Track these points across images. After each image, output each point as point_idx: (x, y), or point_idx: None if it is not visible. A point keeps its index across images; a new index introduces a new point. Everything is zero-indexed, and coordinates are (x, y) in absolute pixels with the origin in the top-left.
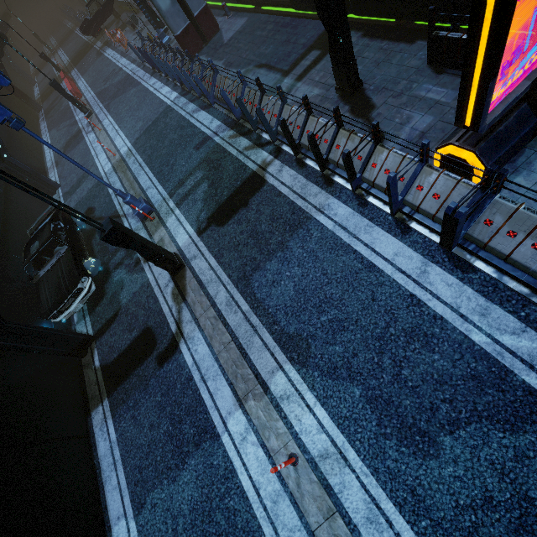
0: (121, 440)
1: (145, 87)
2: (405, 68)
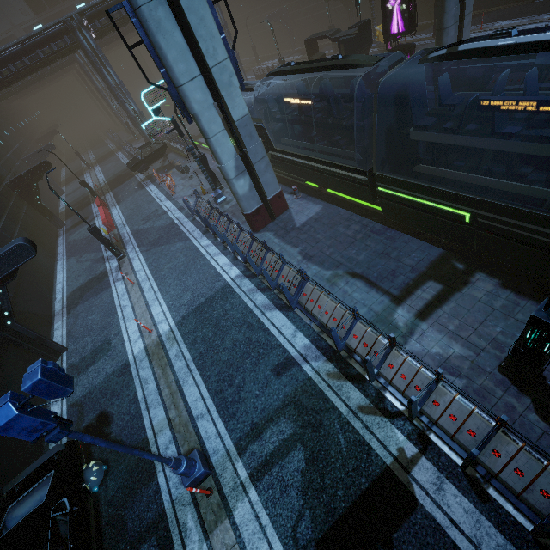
0: None
1: (195, 246)
2: None
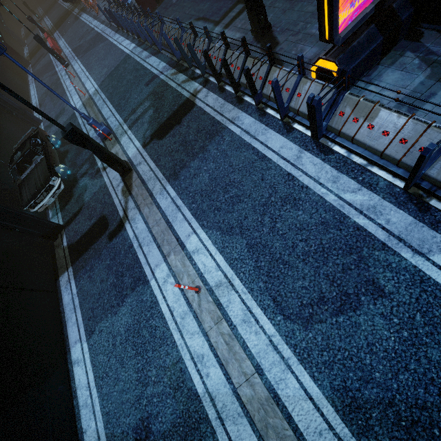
0: (80, 292)
1: (111, 42)
2: (304, 13)
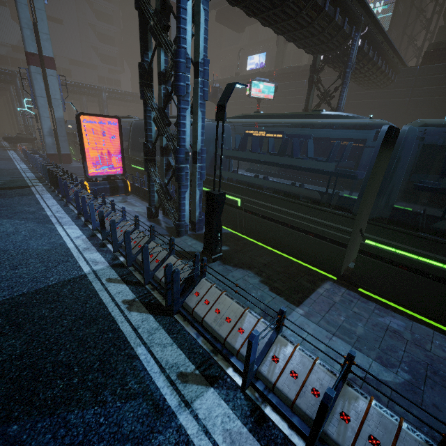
0: None
1: (14, 162)
2: None
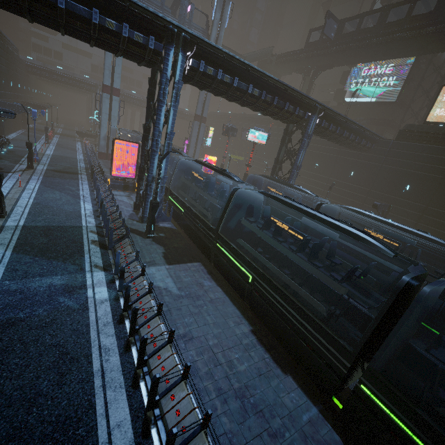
0: None
1: (77, 153)
2: None
